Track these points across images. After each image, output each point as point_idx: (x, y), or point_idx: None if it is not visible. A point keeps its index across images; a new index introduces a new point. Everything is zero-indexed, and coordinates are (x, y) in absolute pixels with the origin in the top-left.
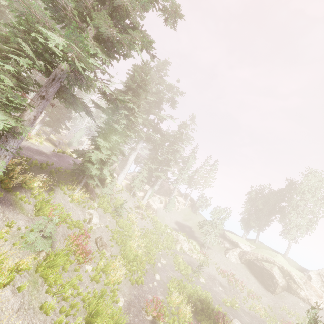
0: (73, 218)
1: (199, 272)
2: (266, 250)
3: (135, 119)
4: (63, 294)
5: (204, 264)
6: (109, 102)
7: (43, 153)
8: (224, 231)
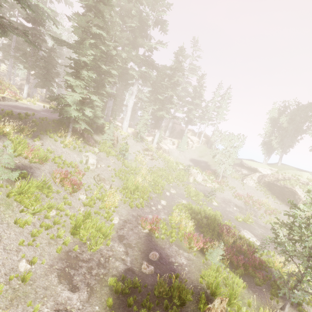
0: (66, 160)
1: (212, 197)
2: (290, 171)
3: (107, 48)
4: (40, 213)
5: (219, 190)
6: (21, 3)
7: (31, 109)
8: (241, 160)
